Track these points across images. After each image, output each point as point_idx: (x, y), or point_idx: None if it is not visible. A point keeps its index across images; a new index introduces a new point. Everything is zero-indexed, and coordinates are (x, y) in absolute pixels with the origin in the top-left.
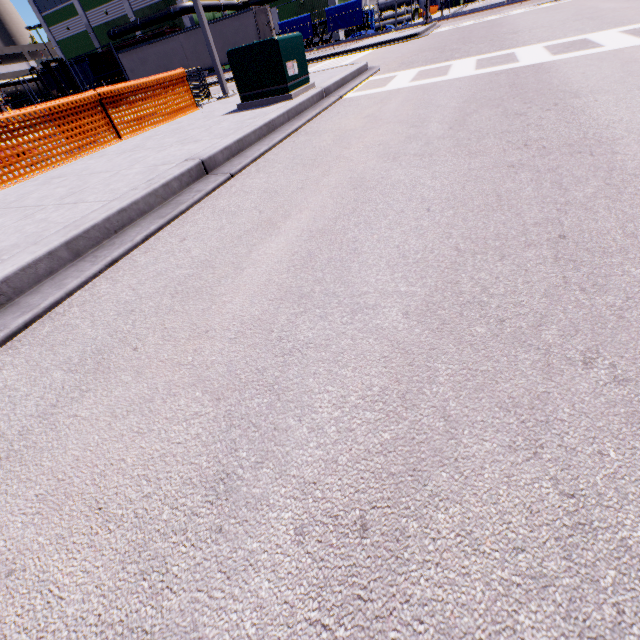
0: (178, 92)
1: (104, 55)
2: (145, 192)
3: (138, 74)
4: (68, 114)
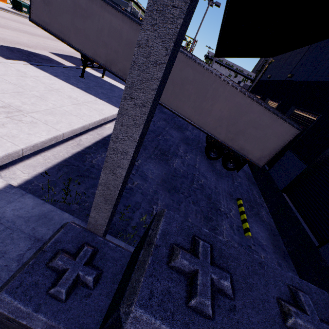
0: None
1: None
2: None
3: None
4: None
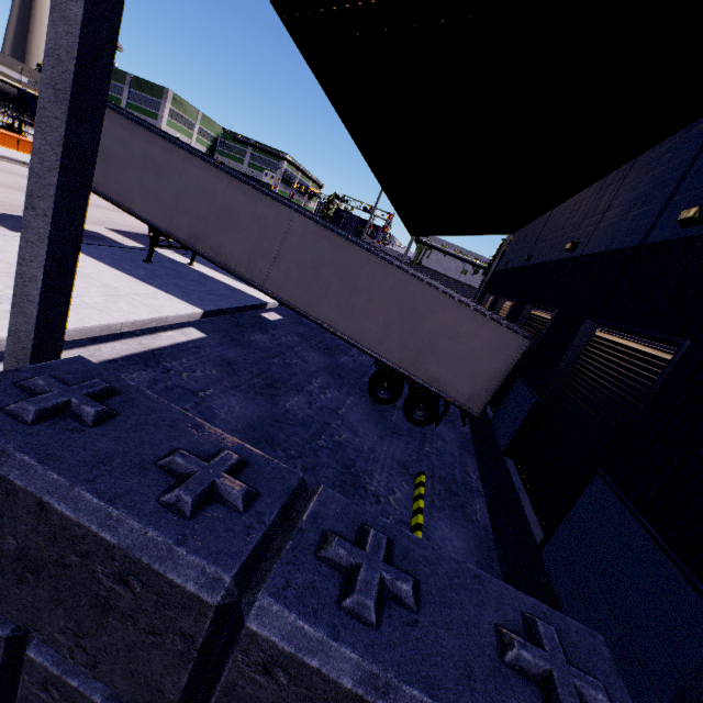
0: None
1: None
2: (5, 156)
3: None
4: (5, 135)
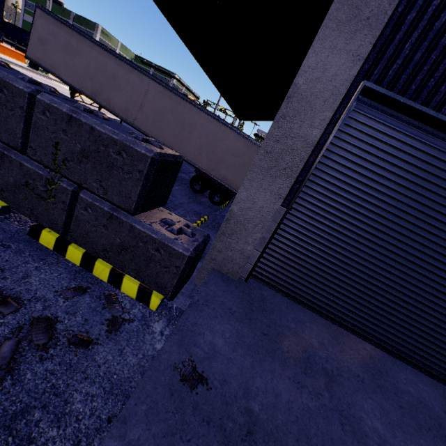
0: (21, 57)
1: None
2: None
3: None
4: None
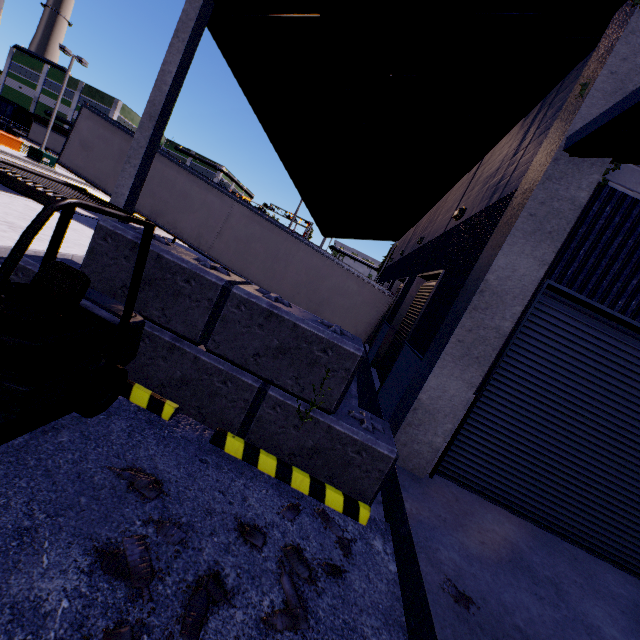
0: (15, 143)
1: (31, 114)
2: None
3: (37, 136)
4: None
